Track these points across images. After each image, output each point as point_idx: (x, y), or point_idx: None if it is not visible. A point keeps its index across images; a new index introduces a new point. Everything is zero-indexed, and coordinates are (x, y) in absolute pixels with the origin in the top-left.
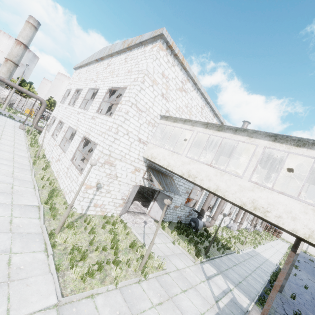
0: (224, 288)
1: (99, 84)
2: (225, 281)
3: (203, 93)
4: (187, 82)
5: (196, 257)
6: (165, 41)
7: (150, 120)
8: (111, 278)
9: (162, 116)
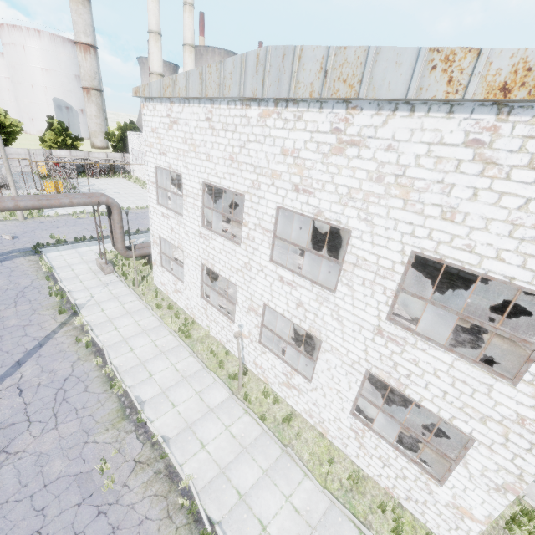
0: None
1: (339, 215)
2: None
3: None
4: None
5: None
6: None
7: None
8: None
9: None
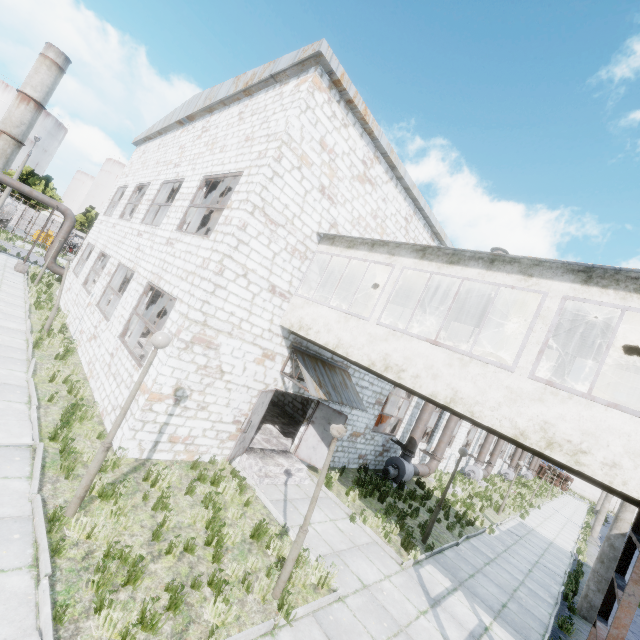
0: (471, 626)
1: (184, 171)
2: (472, 606)
3: (409, 187)
4: (375, 164)
5: (404, 551)
6: (326, 69)
7: (296, 244)
8: (204, 627)
9: (321, 236)
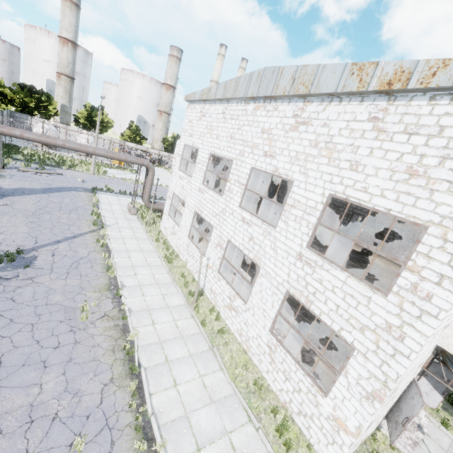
0: None
1: (288, 171)
2: None
3: None
4: None
5: None
6: None
7: None
8: None
9: None
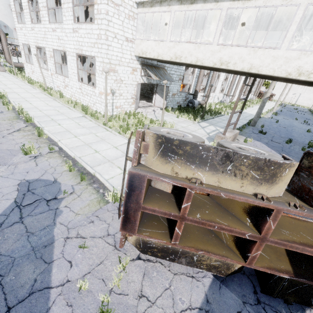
0: (213, 130)
1: None
2: (215, 127)
3: None
4: None
5: (195, 121)
6: None
7: (129, 13)
8: None
9: (137, 3)
